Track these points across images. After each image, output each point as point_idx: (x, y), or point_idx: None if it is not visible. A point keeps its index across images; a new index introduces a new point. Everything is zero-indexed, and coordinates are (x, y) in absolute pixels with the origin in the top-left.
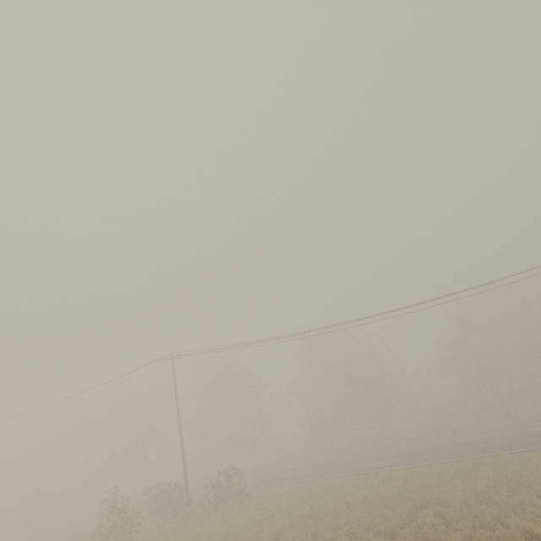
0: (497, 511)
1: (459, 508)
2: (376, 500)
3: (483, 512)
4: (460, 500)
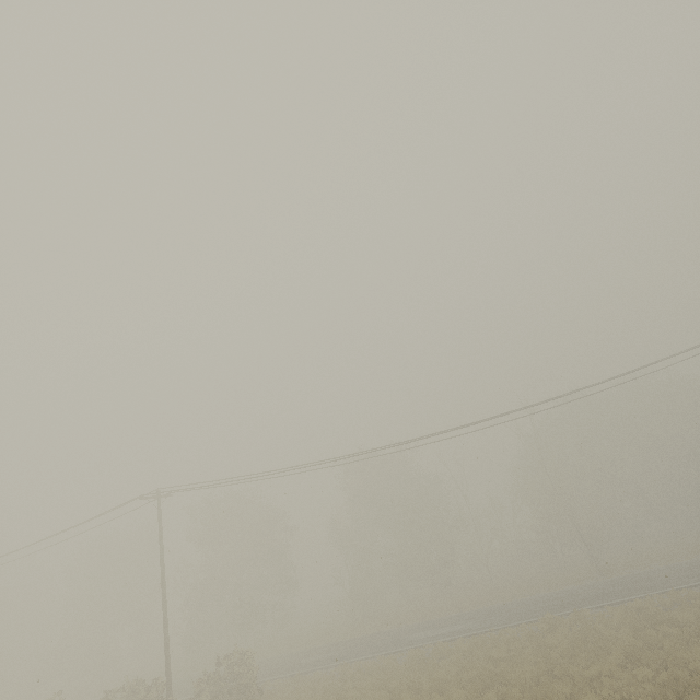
0: (571, 688)
1: (528, 687)
2: (428, 685)
3: (555, 691)
4: (530, 675)
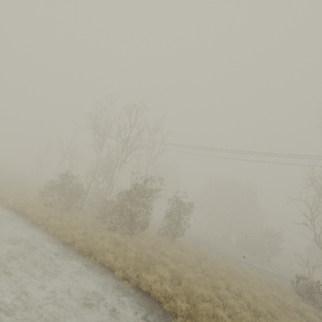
0: None
1: None
2: None
3: None
4: None
